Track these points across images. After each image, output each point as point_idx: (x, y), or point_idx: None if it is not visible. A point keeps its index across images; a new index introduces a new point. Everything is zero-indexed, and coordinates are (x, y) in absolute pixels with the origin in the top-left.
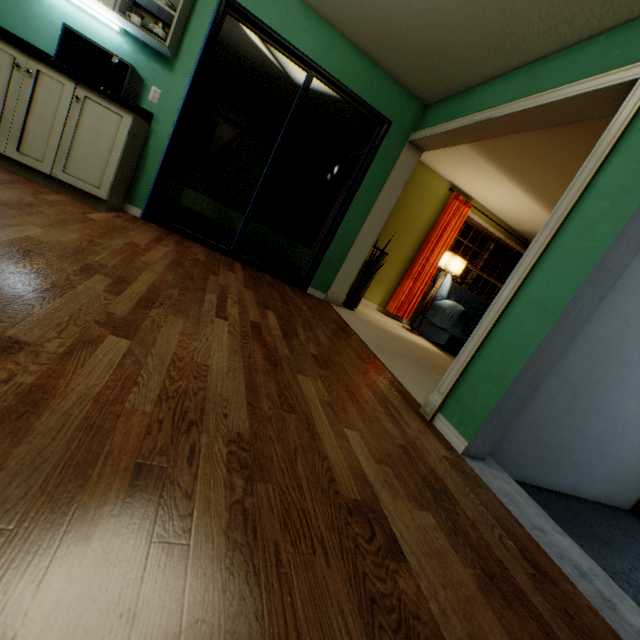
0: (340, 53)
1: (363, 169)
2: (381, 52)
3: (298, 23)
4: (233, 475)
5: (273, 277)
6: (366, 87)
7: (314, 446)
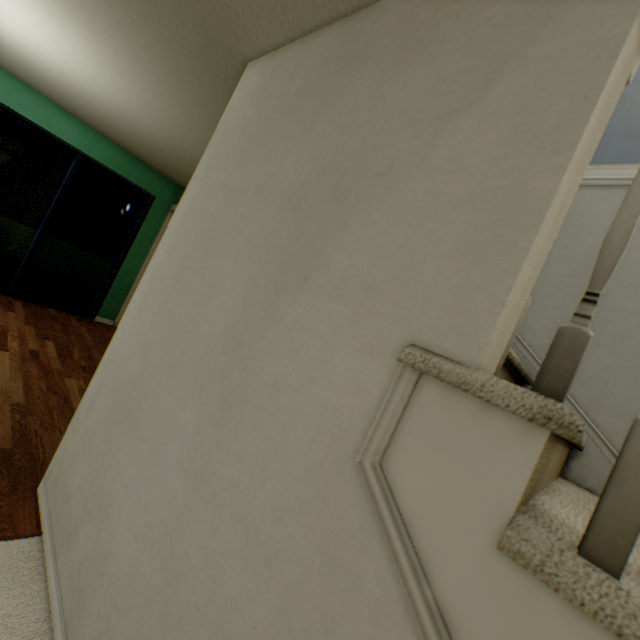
0: (105, 148)
1: (136, 227)
2: (137, 154)
3: (64, 124)
4: (16, 415)
5: (59, 310)
6: (131, 172)
7: (67, 406)
